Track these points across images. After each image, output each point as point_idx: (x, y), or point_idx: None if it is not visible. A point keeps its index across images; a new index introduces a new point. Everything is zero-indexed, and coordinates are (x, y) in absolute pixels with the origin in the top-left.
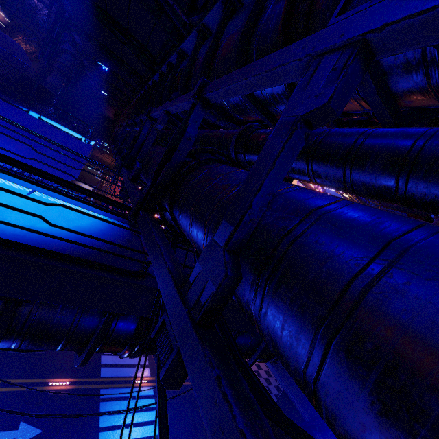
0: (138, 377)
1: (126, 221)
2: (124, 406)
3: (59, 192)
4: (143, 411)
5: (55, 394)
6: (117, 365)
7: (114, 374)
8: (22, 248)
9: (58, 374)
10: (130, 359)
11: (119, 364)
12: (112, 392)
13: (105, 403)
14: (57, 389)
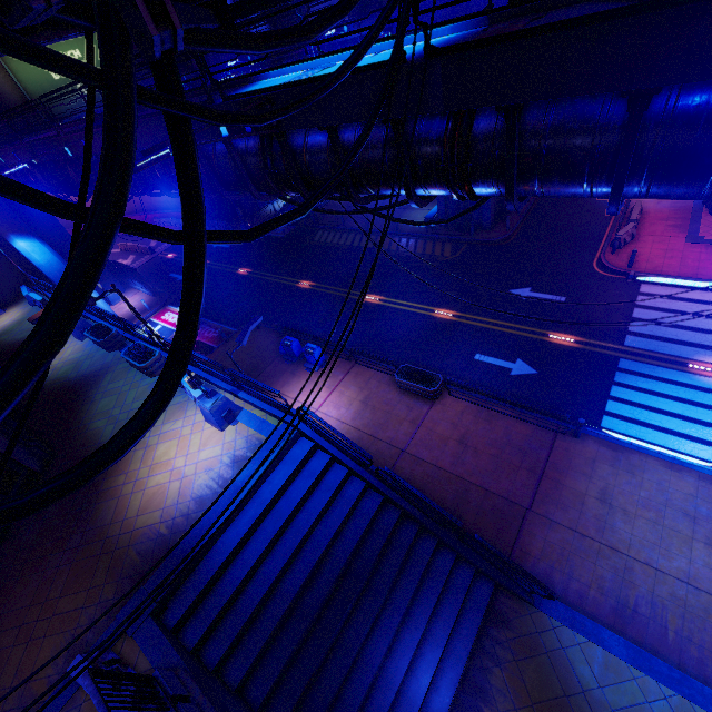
0: (703, 363)
1: (484, 21)
2: (659, 388)
3: (298, 4)
4: (698, 406)
5: (555, 347)
6: (659, 338)
7: (649, 348)
8: (312, 81)
9: (561, 329)
10: (691, 335)
11: (664, 338)
12: (640, 367)
13: (624, 375)
14: (558, 343)
